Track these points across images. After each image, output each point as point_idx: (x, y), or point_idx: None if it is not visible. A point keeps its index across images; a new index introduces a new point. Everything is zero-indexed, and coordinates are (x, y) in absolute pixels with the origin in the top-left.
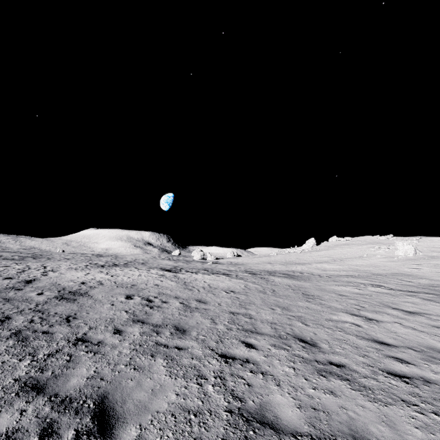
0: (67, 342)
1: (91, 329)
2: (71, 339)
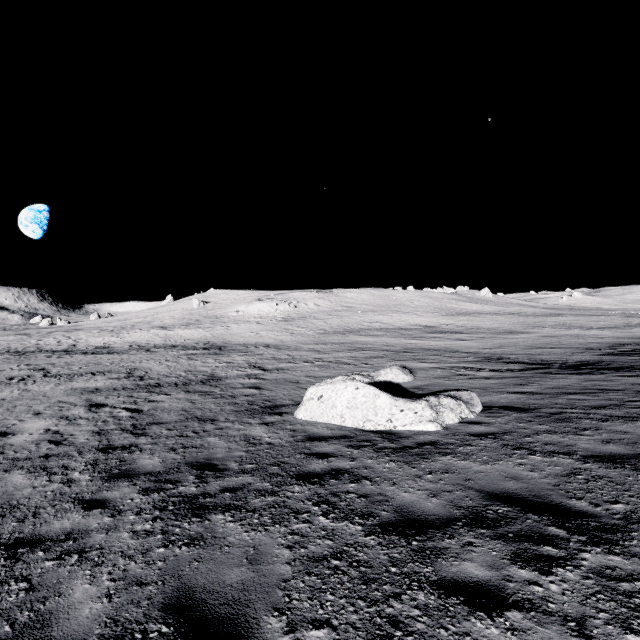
0: None
1: None
2: None
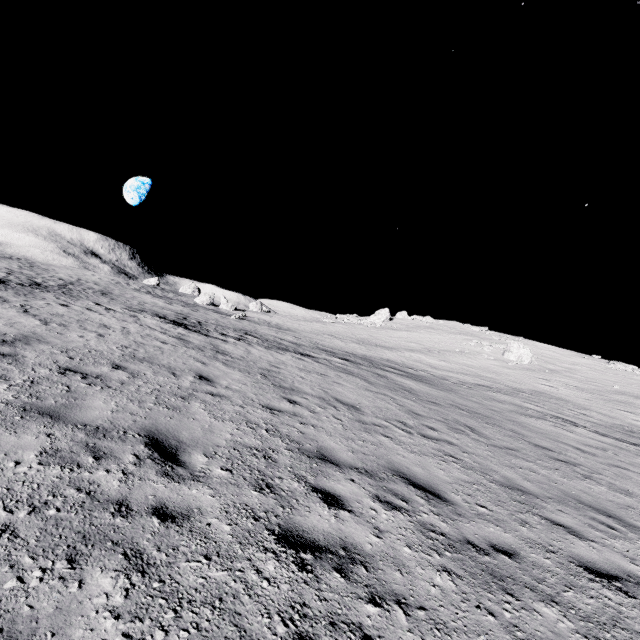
0: None
1: None
2: None
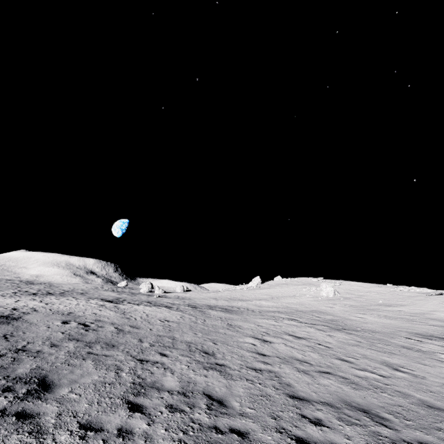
0: (9, 350)
1: (29, 343)
2: (12, 349)
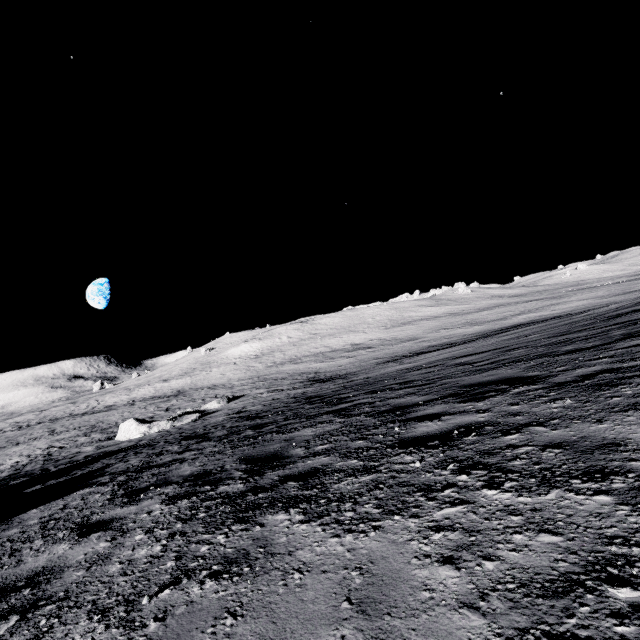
0: None
1: None
2: None
